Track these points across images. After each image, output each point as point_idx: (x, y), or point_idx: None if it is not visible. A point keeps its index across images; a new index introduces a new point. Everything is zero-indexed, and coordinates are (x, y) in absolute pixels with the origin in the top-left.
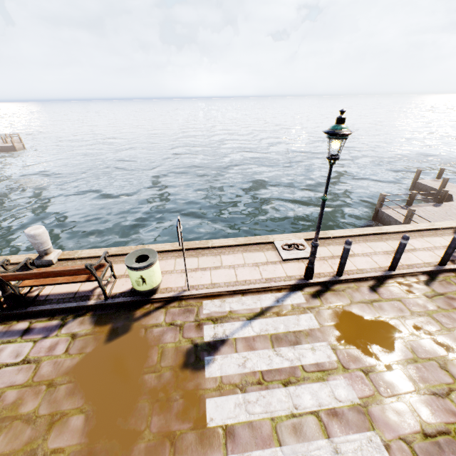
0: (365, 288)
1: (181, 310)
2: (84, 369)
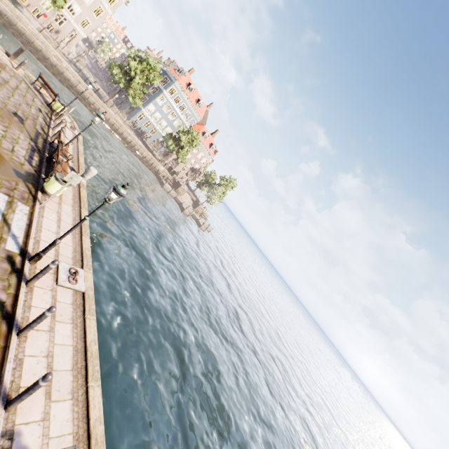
0: (4, 298)
1: (25, 197)
2: (0, 157)
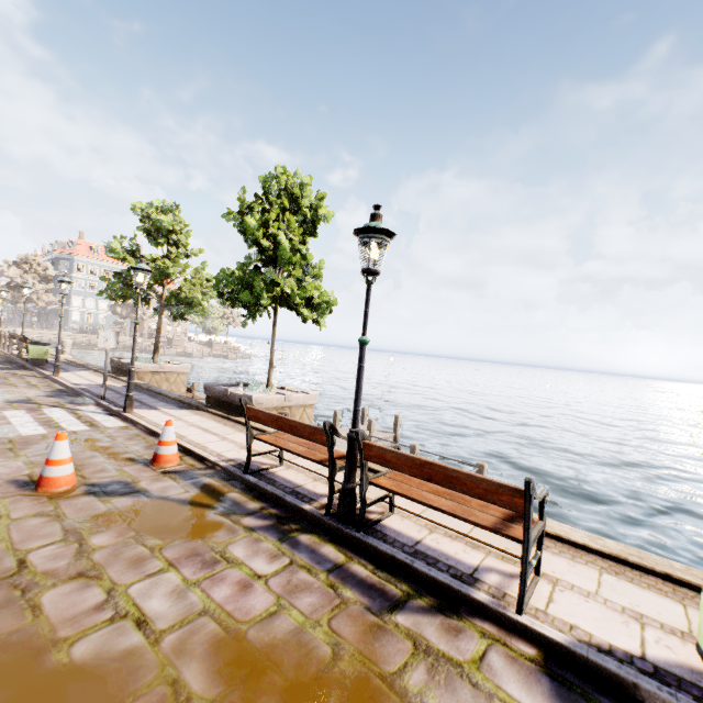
0: None
1: None
2: None
